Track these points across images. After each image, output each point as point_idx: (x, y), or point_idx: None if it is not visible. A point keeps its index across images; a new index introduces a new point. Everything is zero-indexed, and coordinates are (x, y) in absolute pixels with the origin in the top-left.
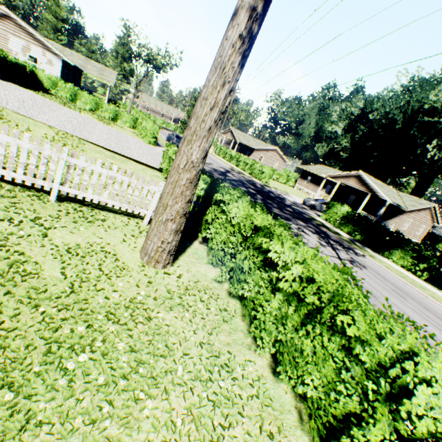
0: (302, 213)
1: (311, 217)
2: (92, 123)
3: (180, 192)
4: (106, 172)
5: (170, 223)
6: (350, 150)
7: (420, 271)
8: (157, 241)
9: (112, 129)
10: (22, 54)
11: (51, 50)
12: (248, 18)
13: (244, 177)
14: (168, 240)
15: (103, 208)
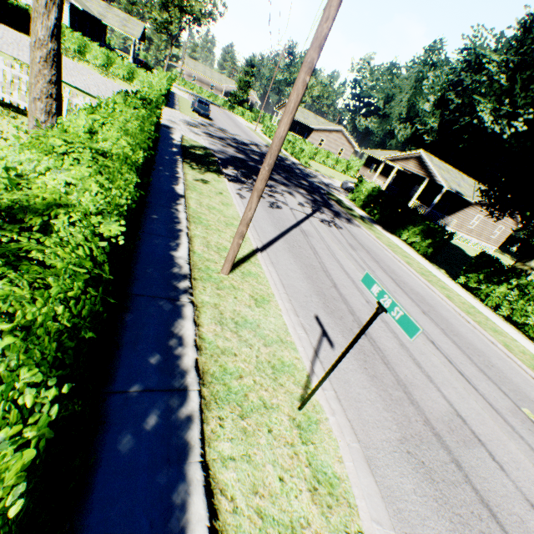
0: (321, 189)
1: (330, 193)
2: (85, 72)
3: (39, 71)
4: (9, 70)
5: (38, 103)
6: (438, 133)
7: (425, 249)
8: (33, 120)
9: (112, 82)
10: None
11: None
12: None
13: None
14: (42, 121)
15: (24, 115)
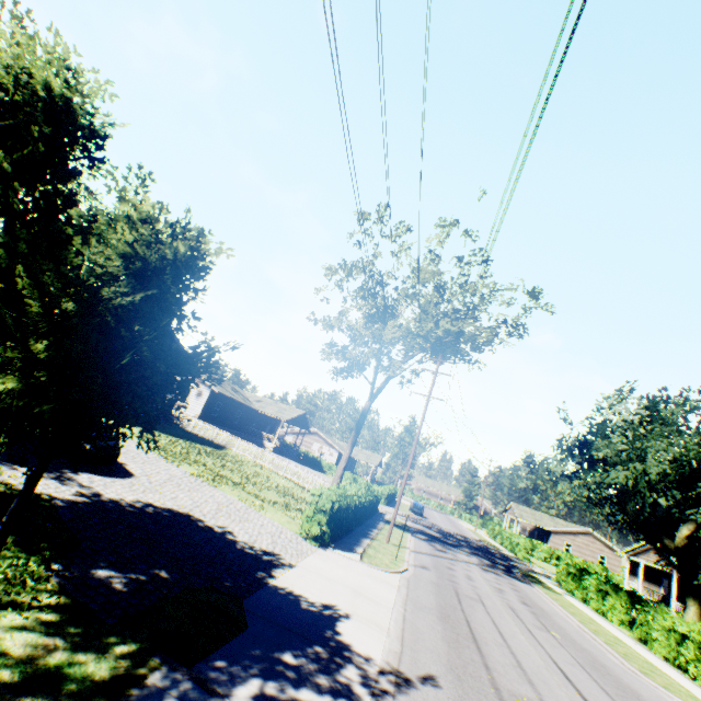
0: (517, 567)
1: (525, 571)
2: None
3: (336, 479)
4: (323, 481)
5: None
6: None
7: (609, 612)
8: None
9: None
10: (317, 451)
11: (334, 446)
12: (353, 437)
13: (483, 544)
14: None
15: None
